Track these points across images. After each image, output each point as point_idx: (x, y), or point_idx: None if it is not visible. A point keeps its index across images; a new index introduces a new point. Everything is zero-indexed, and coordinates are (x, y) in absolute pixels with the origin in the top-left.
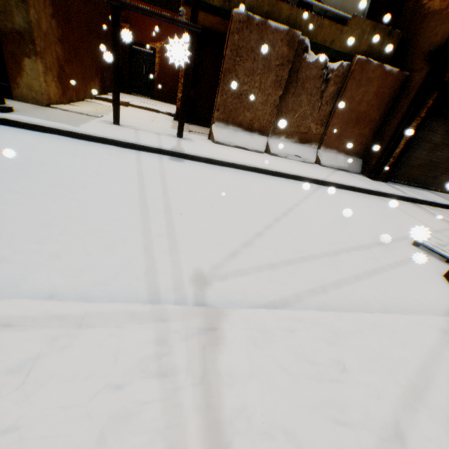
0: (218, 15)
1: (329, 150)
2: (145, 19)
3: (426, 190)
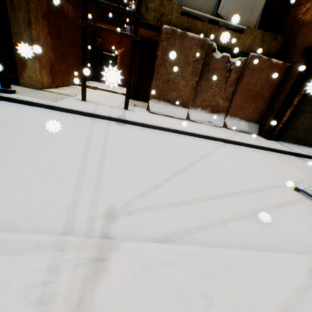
0: (153, 30)
1: (233, 118)
2: (111, 35)
3: (309, 147)
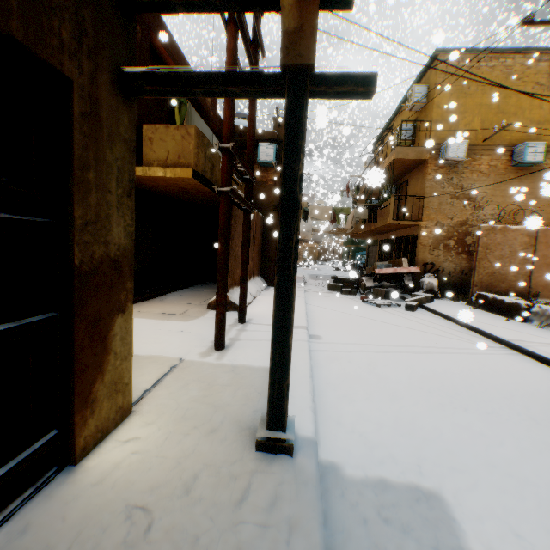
0: (207, 185)
1: (255, 277)
2: None
3: None
